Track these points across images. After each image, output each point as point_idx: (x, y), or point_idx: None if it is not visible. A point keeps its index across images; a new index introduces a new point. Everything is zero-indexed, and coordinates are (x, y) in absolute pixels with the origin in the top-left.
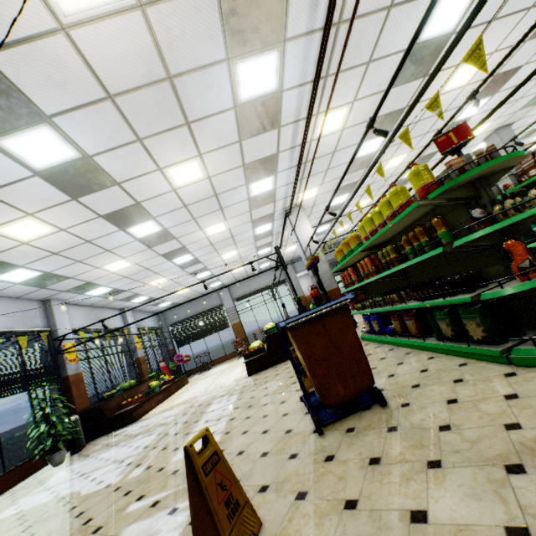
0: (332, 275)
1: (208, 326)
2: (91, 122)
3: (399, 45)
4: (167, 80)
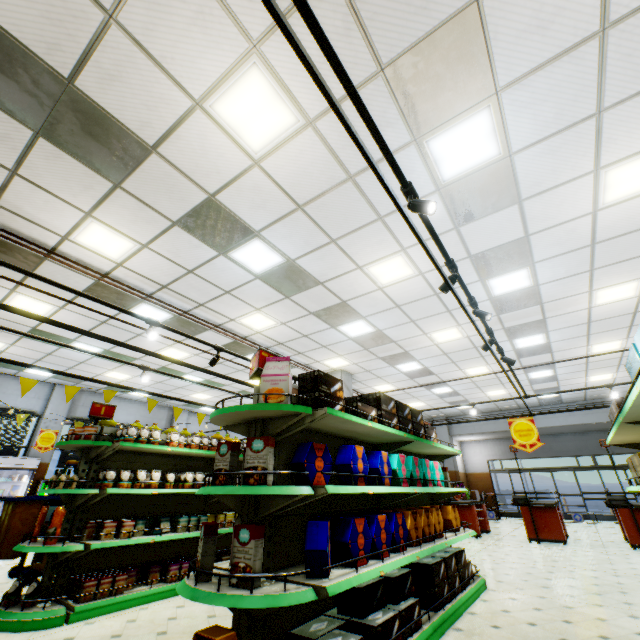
0: None
1: None
2: (92, 339)
3: (240, 280)
4: (104, 323)
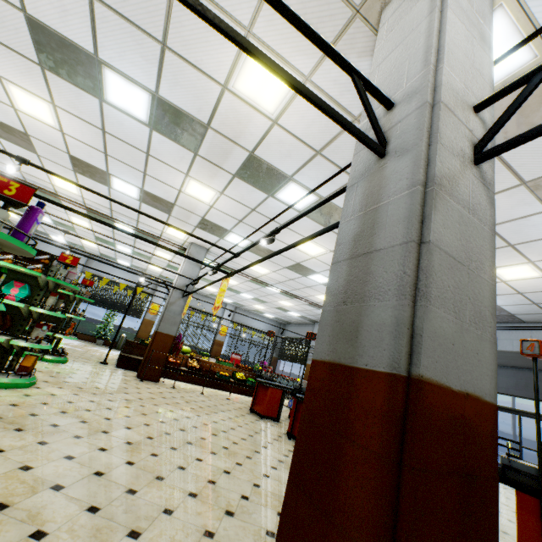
0: (161, 317)
1: (296, 353)
2: None
3: None
4: None
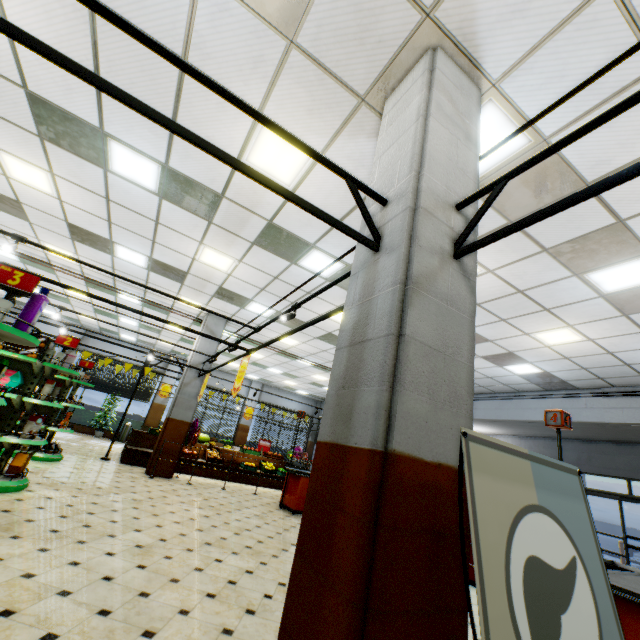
0: (174, 401)
1: None
2: None
3: None
4: None
